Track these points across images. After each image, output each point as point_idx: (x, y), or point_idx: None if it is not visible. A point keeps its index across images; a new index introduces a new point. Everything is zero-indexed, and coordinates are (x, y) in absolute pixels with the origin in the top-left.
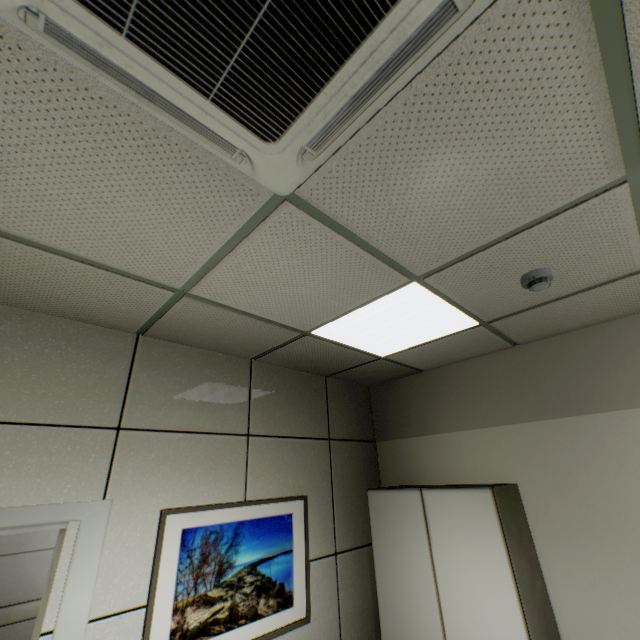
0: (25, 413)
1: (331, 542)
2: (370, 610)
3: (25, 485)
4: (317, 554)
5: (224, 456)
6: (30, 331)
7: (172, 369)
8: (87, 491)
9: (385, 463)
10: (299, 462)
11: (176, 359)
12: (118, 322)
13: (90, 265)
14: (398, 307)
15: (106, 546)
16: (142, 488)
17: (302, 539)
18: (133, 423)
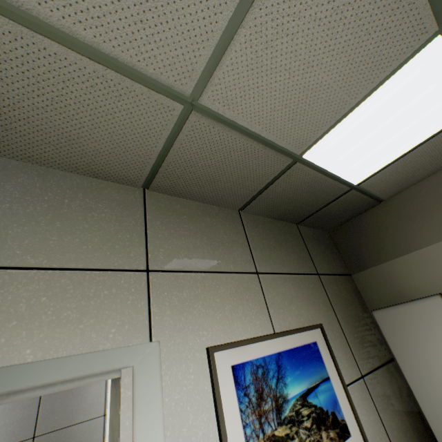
0: (55, 258)
1: (354, 366)
2: (409, 430)
3: (67, 333)
4: (348, 379)
5: (244, 292)
6: (47, 184)
7: (179, 218)
8: (132, 334)
9: (367, 291)
10: (303, 295)
11: (180, 210)
12: (126, 172)
13: (98, 63)
14: (402, 92)
15: (164, 393)
16: (183, 327)
17: (332, 365)
18: (159, 265)
